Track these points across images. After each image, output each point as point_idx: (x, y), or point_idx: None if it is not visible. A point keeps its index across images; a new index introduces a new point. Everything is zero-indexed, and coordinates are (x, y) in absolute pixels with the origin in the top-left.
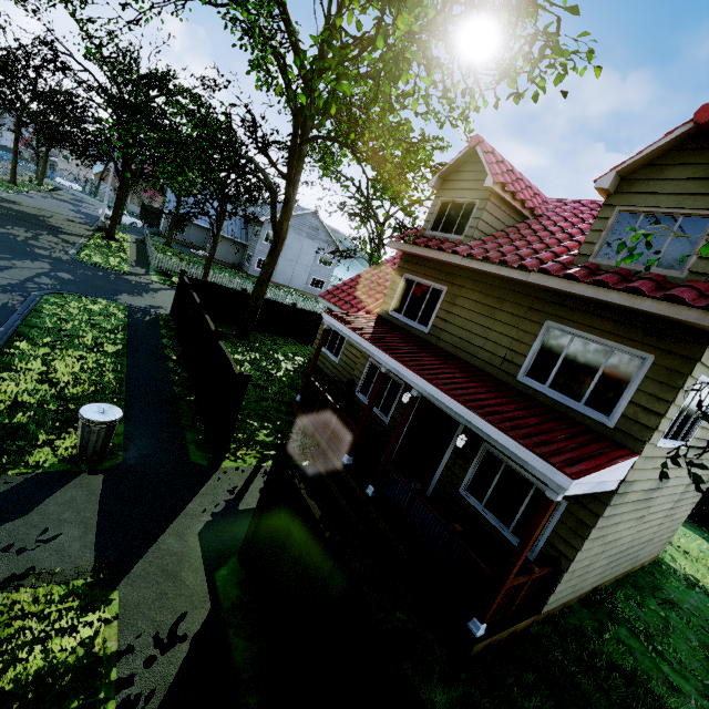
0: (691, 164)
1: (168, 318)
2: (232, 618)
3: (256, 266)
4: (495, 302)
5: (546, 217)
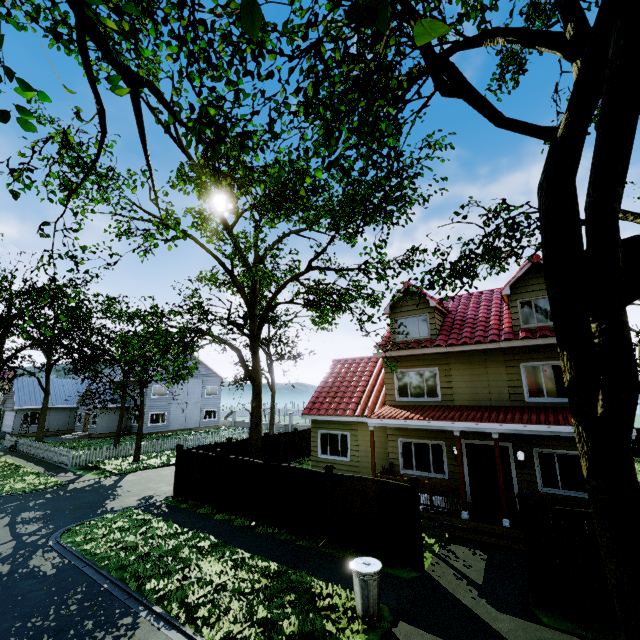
0: (539, 277)
1: (175, 500)
2: (592, 635)
3: (149, 422)
4: (480, 365)
5: (453, 311)
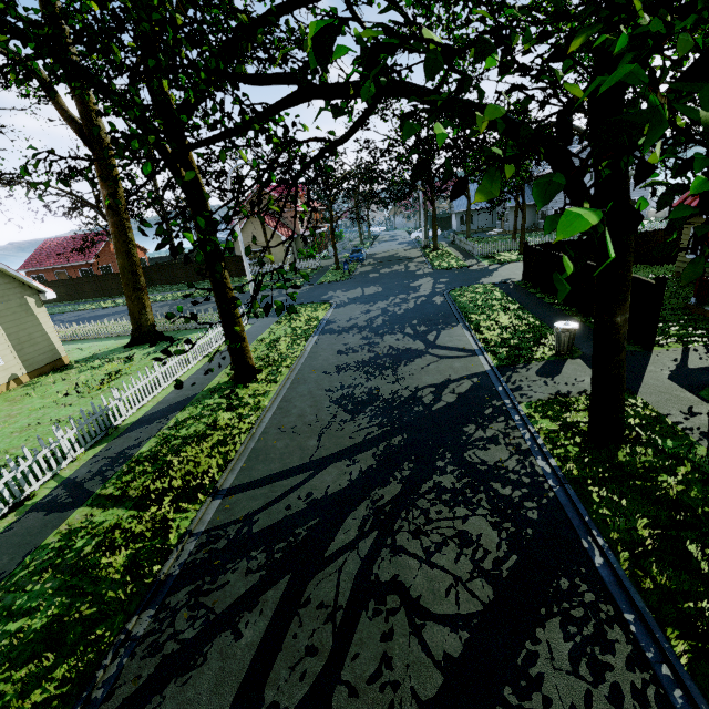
0: None
1: (523, 283)
2: None
3: None
4: None
5: None
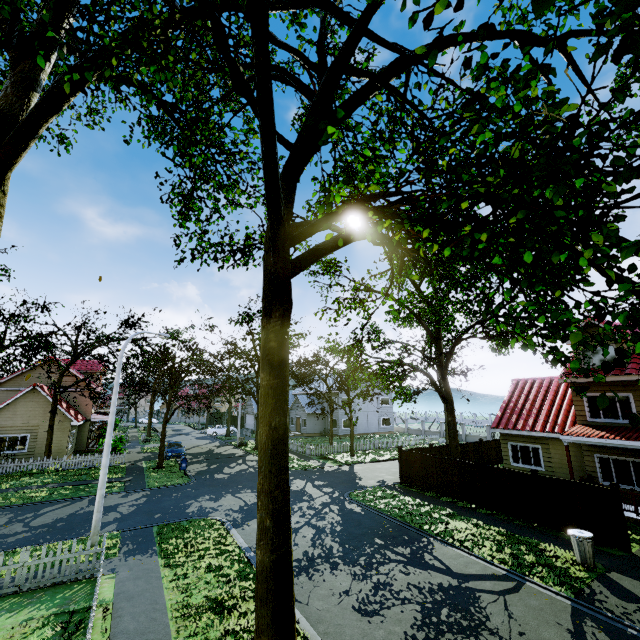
0: None
1: (402, 485)
2: None
3: (342, 427)
4: None
5: None
